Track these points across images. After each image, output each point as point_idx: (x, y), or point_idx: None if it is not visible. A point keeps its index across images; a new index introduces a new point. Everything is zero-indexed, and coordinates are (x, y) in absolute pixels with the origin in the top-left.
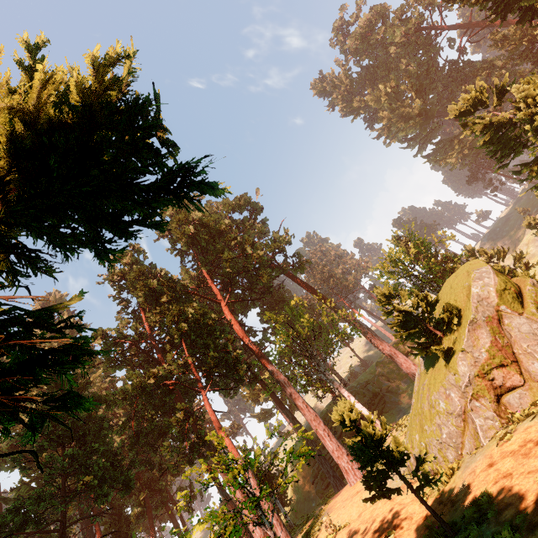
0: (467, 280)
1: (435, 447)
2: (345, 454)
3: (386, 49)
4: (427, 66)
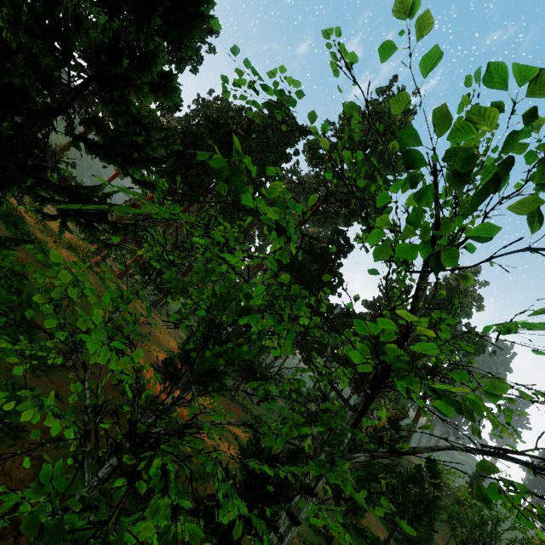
0: None
1: None
2: None
3: None
4: None
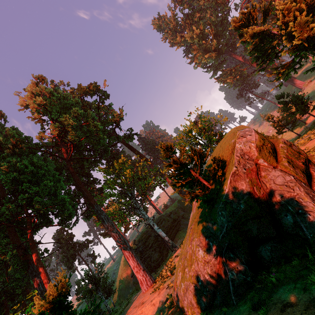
0: (233, 138)
1: (191, 293)
2: (142, 269)
3: (199, 2)
4: (221, 18)
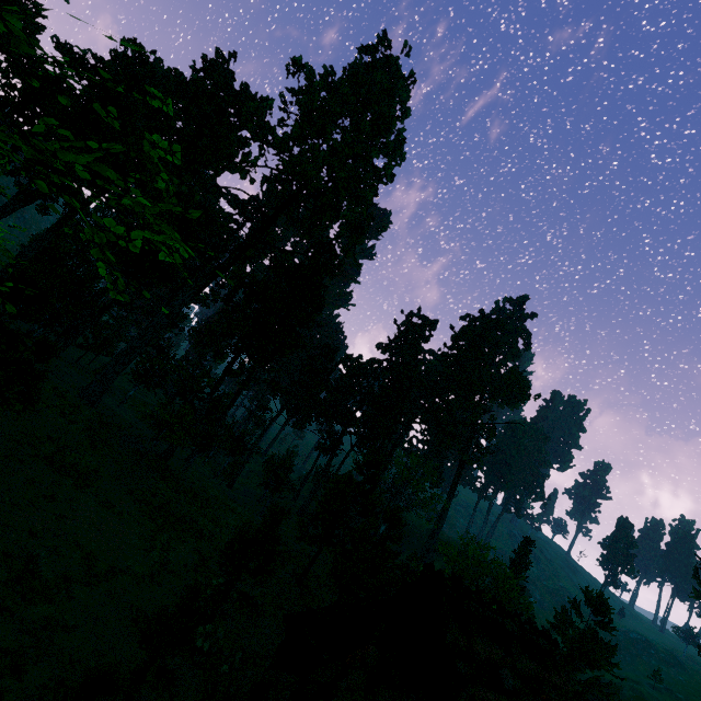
0: None
1: None
2: None
3: None
4: None
